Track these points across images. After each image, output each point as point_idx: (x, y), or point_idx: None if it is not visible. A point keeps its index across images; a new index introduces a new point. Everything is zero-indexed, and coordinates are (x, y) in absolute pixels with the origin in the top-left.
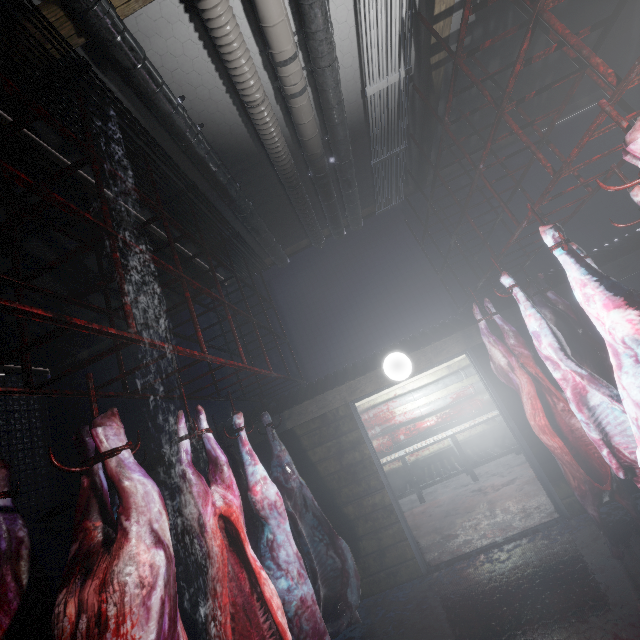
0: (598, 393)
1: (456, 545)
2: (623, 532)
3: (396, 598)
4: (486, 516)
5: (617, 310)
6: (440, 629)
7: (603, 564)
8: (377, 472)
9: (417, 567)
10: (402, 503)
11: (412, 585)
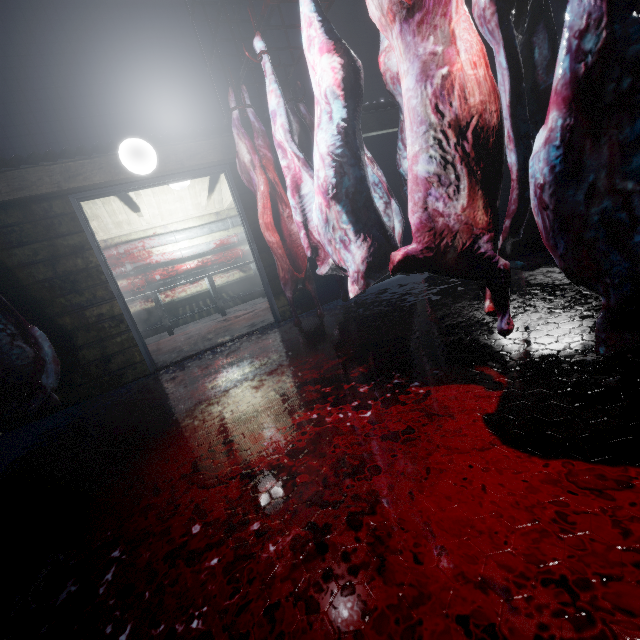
0: (307, 175)
1: (190, 352)
2: (309, 322)
3: (118, 393)
4: (223, 332)
5: (327, 55)
6: (153, 398)
7: (290, 337)
8: (106, 282)
9: (146, 368)
10: (151, 339)
11: (138, 382)
